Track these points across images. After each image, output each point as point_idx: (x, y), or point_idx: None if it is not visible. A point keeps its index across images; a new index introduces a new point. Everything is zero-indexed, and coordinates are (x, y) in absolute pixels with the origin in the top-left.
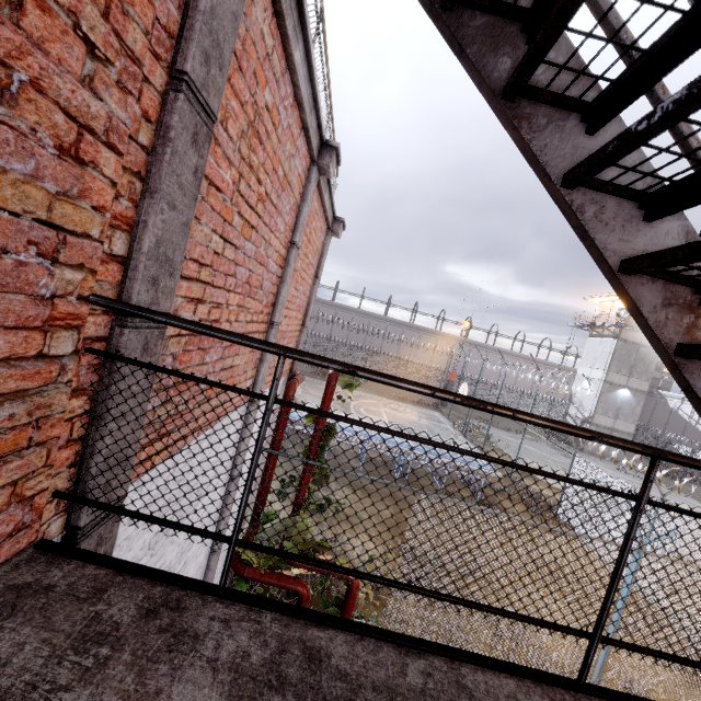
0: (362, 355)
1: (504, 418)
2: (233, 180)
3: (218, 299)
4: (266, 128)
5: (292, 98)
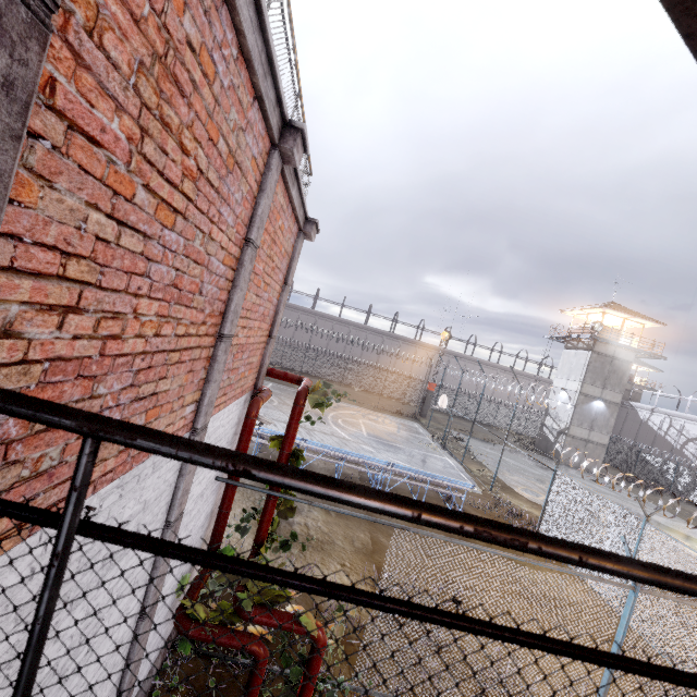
0: (341, 364)
1: (482, 429)
2: (129, 134)
3: (115, 306)
4: (191, 76)
5: (237, 49)
